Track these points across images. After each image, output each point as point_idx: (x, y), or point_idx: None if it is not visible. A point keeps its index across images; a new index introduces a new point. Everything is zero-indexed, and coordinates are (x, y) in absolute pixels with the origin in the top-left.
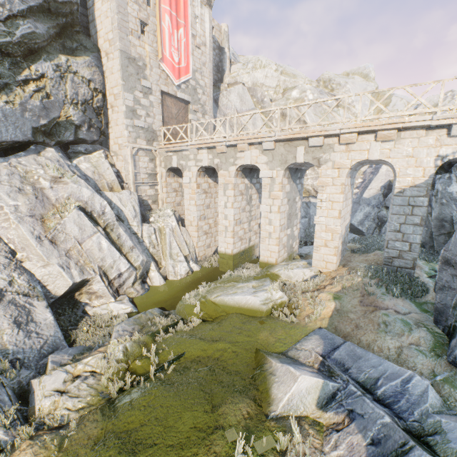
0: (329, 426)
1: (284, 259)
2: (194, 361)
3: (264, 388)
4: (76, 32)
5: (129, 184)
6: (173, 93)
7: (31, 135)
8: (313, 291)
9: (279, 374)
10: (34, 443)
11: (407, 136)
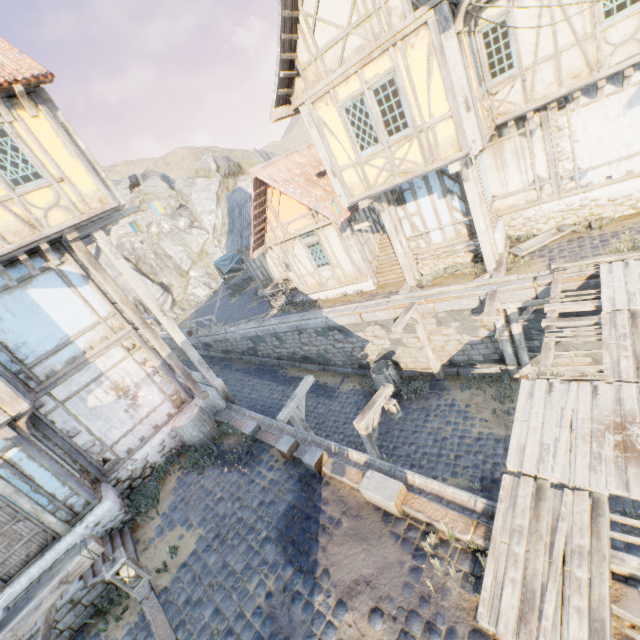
0: None
1: None
2: None
3: None
4: None
5: None
6: None
7: None
8: None
9: None
10: None
11: None
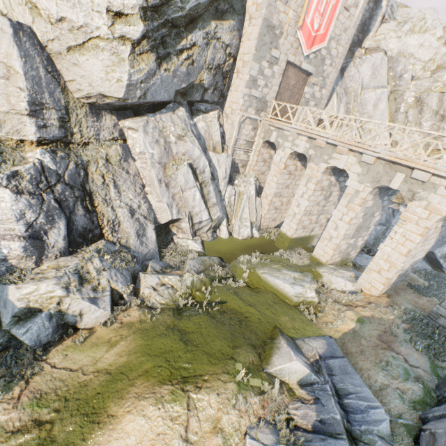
0: (299, 397)
1: (335, 262)
2: (231, 311)
3: (269, 353)
4: None
5: (229, 147)
6: (298, 64)
7: (173, 96)
8: (344, 305)
9: (282, 351)
10: (139, 309)
11: None
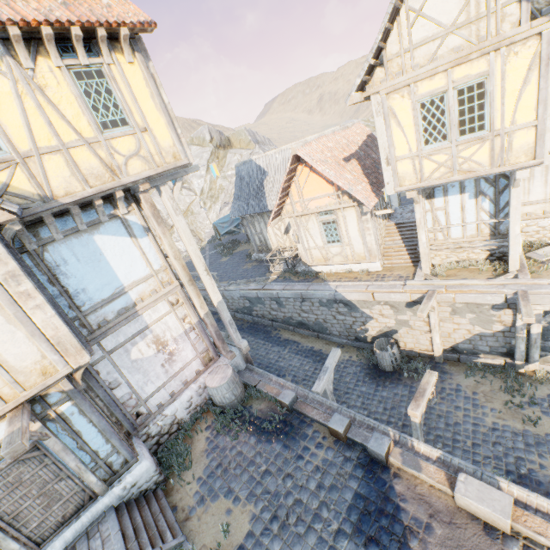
0: None
1: None
2: None
3: None
4: None
5: None
6: None
7: None
8: None
9: None
10: None
11: None
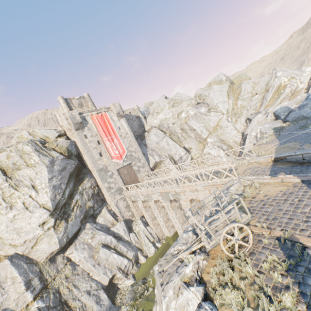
0: None
1: None
2: None
3: None
4: (81, 170)
5: (119, 216)
6: (122, 166)
7: (80, 224)
8: None
9: None
10: None
11: (199, 190)
